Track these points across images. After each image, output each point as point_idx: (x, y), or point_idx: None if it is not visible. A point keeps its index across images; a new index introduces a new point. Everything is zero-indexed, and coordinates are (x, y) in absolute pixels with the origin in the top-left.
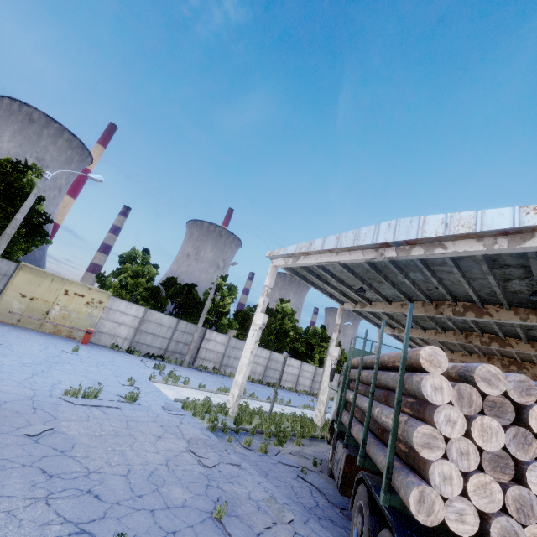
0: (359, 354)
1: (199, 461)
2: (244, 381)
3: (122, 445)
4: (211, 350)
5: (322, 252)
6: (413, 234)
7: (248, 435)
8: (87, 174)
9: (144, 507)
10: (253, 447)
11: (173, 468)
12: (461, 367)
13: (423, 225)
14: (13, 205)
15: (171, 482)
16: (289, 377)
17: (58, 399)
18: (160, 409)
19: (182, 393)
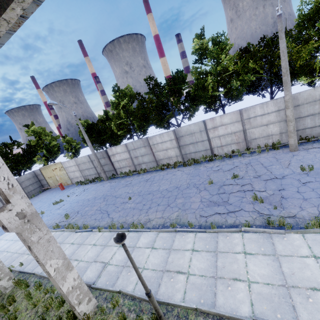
0: None
1: None
2: None
3: None
4: (120, 160)
5: None
6: None
7: None
8: None
9: None
10: None
11: None
12: None
13: None
14: None
15: None
16: (225, 139)
17: None
18: None
19: None
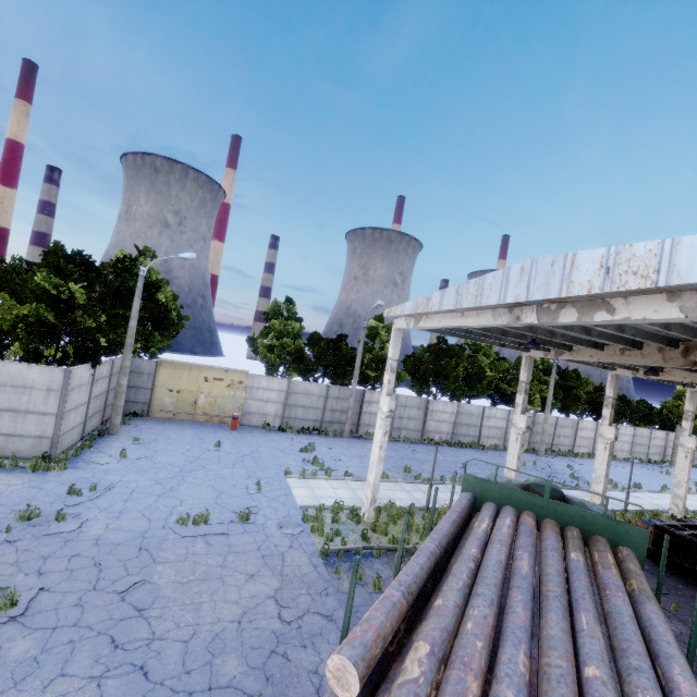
0: (478, 484)
1: (280, 612)
2: (377, 482)
3: (204, 594)
4: (375, 413)
5: (443, 312)
6: (554, 289)
7: (373, 557)
8: (178, 256)
9: (185, 688)
10: (367, 580)
11: (244, 627)
12: (390, 691)
13: (570, 270)
14: (127, 311)
15: (231, 650)
16: (492, 431)
17: (168, 531)
18: (275, 527)
19: (317, 492)
